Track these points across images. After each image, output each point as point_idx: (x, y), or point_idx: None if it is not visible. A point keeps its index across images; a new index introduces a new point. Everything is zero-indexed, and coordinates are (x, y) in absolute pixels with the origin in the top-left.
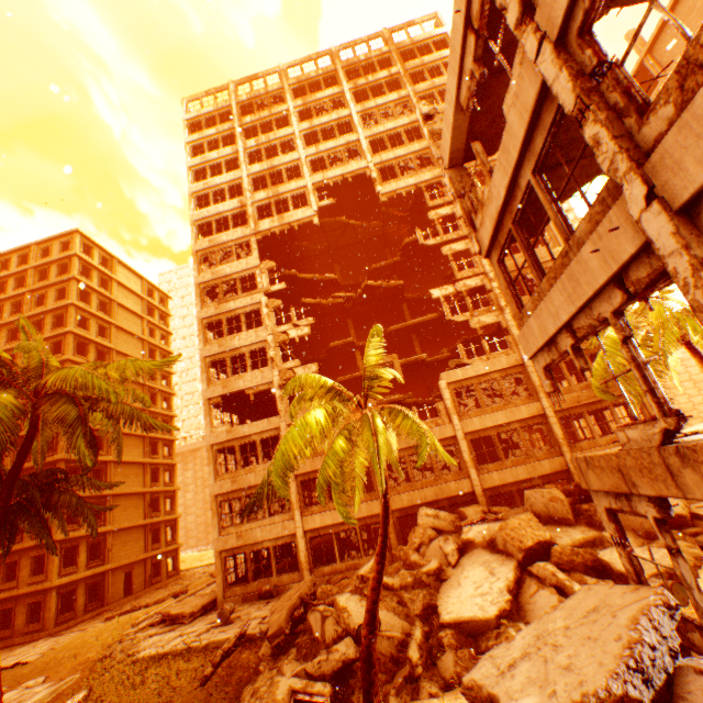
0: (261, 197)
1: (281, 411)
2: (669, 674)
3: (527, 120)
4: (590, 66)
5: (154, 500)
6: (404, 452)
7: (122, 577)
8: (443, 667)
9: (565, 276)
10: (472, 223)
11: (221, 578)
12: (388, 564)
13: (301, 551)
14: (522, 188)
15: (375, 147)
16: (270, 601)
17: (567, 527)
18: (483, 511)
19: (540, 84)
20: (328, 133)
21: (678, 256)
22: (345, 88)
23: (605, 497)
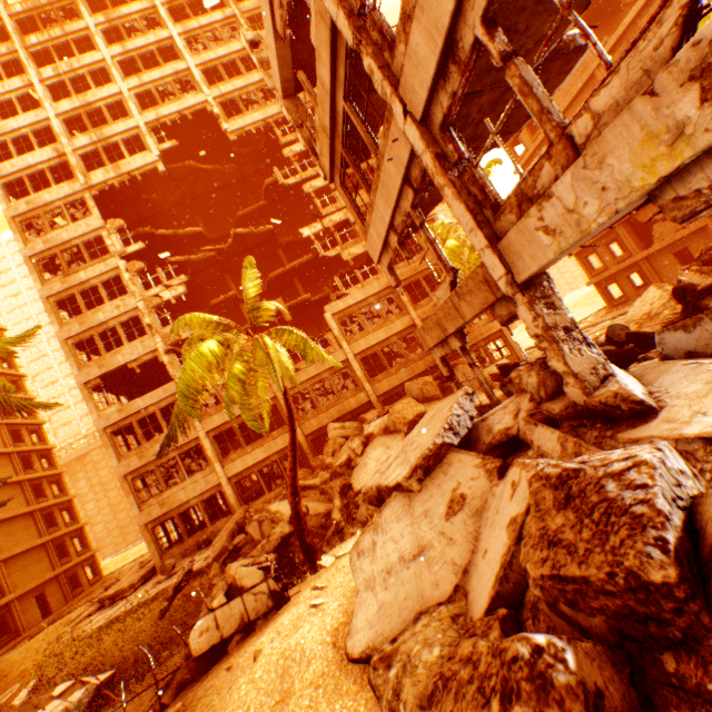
0: (84, 142)
1: (175, 376)
2: (469, 429)
3: (329, 51)
4: (357, 8)
5: (46, 518)
6: (306, 384)
7: (34, 602)
8: (360, 516)
9: (380, 185)
10: (315, 152)
11: (154, 547)
12: (309, 475)
13: (230, 497)
14: (341, 114)
15: (210, 78)
16: (211, 546)
17: (437, 401)
18: (380, 412)
19: (330, 19)
20: (150, 60)
21: (426, 154)
22: (157, 2)
23: (438, 350)
